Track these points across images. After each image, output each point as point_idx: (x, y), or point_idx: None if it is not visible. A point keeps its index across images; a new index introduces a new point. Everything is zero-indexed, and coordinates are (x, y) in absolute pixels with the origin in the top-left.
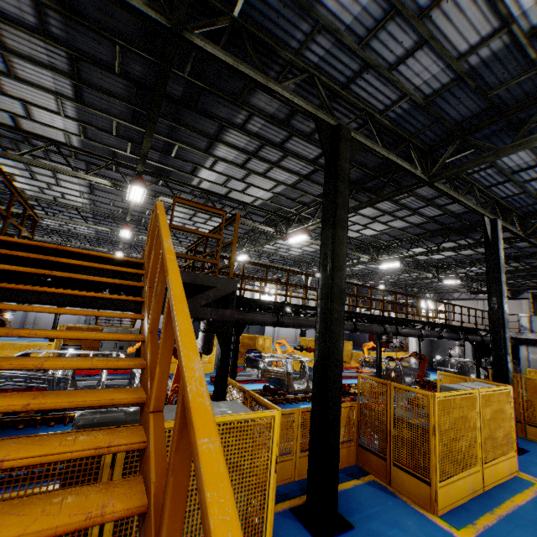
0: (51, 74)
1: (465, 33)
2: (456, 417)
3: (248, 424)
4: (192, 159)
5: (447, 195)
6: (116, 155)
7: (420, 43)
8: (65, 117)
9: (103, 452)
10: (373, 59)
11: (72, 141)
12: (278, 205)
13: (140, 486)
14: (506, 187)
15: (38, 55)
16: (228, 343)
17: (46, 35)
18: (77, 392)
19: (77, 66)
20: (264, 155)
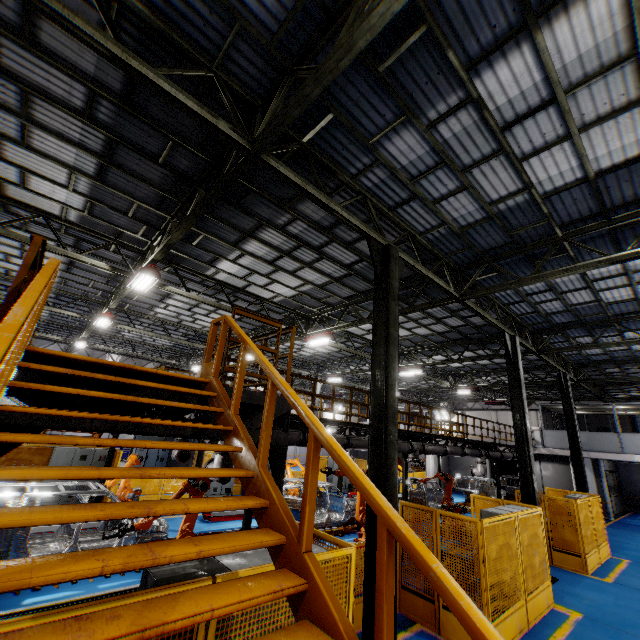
0: (76, 150)
1: (497, 187)
2: (500, 544)
3: (328, 565)
4: (215, 250)
5: (475, 312)
6: (121, 235)
7: (462, 188)
8: (72, 192)
9: (279, 595)
10: (421, 193)
11: (69, 215)
12: (301, 303)
13: (315, 626)
14: (521, 306)
15: (68, 132)
16: (282, 471)
17: (89, 118)
18: (221, 536)
19: (113, 149)
20: (298, 255)
